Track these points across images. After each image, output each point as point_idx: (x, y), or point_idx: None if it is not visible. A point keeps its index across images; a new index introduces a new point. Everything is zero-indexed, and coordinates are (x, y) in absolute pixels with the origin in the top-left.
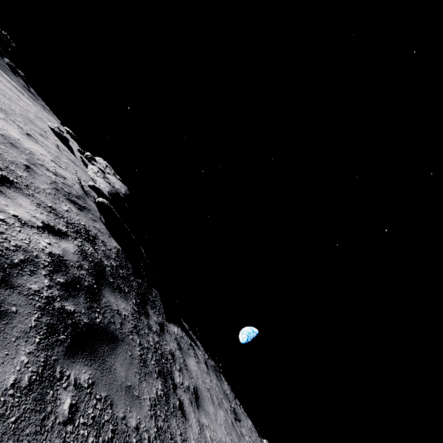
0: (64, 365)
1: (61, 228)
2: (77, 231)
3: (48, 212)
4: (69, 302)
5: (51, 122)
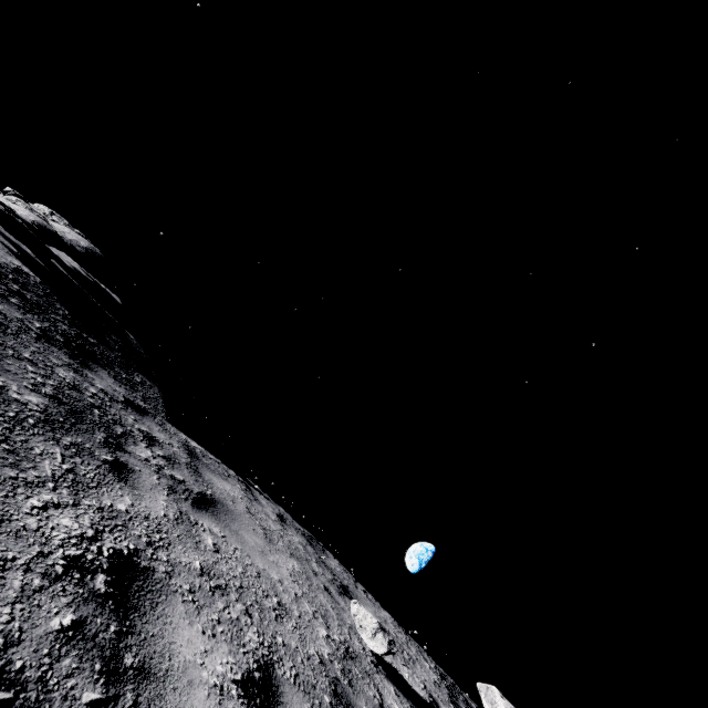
0: None
1: None
2: None
3: None
4: None
5: None
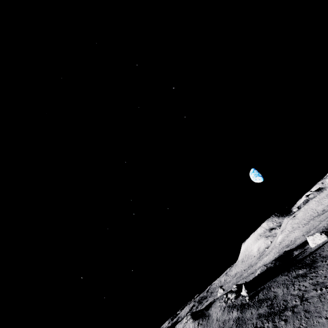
0: (204, 324)
1: (198, 325)
2: (198, 324)
3: (197, 326)
4: (202, 324)
5: None
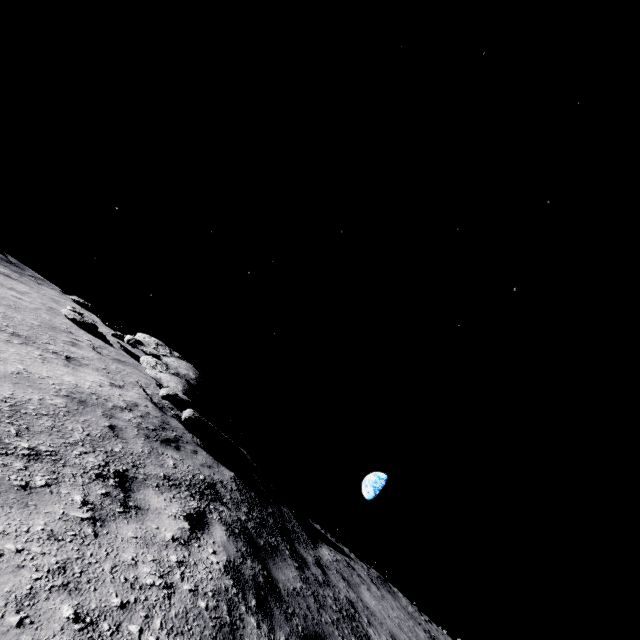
0: None
1: (193, 505)
2: (200, 492)
3: (169, 489)
4: (276, 629)
5: (59, 302)
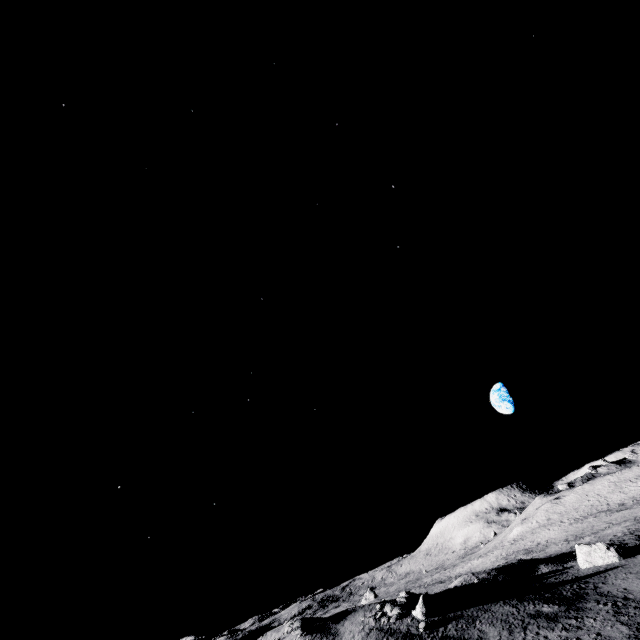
0: None
1: None
2: None
3: None
4: None
5: None
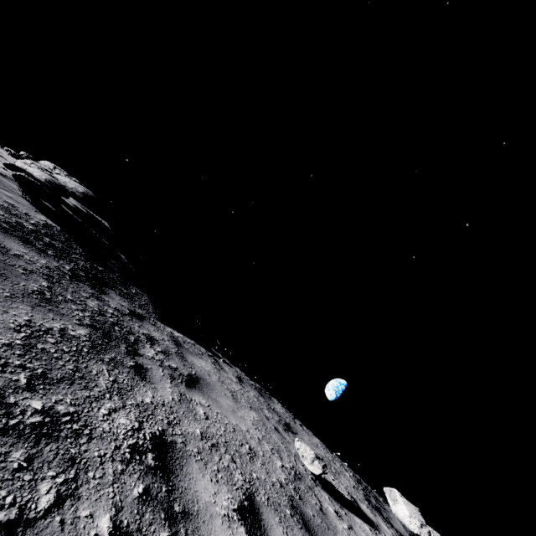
0: None
1: None
2: None
3: None
4: None
5: None
